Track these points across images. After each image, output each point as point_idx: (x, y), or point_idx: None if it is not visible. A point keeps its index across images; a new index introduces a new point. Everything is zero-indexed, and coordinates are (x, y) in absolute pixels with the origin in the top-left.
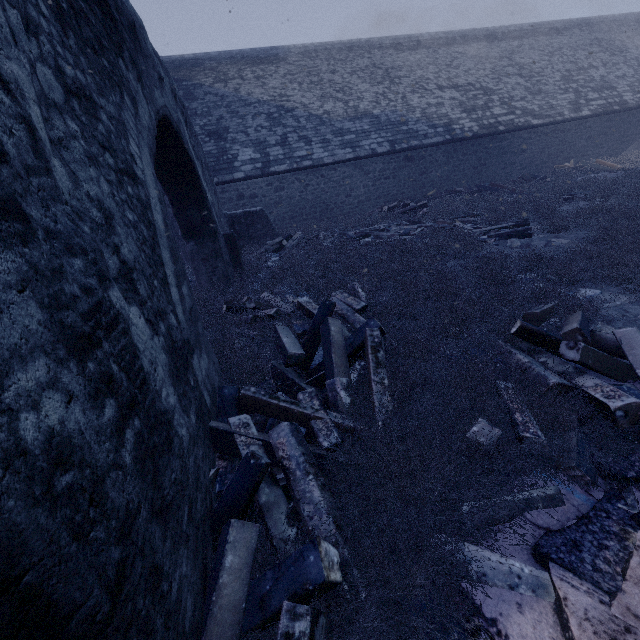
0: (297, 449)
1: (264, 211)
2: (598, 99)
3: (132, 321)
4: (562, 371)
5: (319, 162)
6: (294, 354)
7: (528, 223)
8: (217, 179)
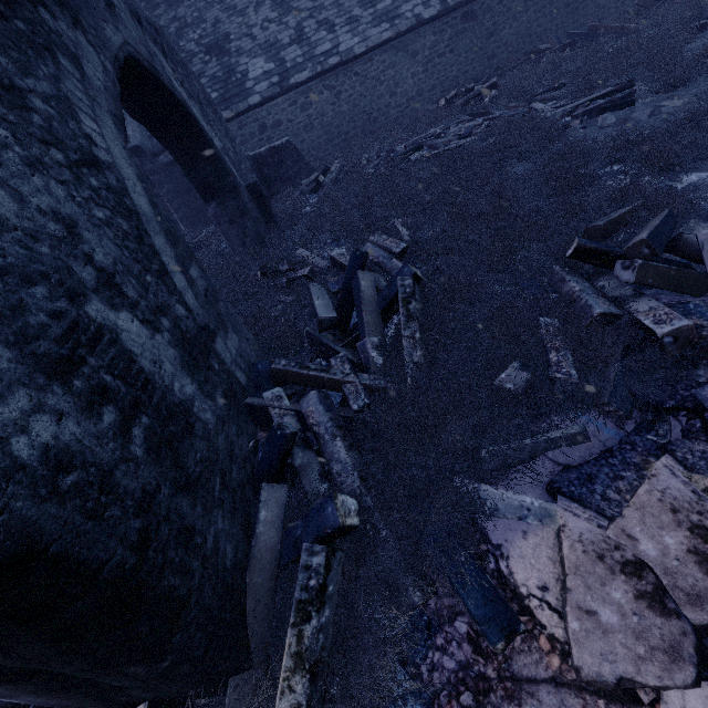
0: (325, 416)
1: (291, 142)
2: None
3: (122, 328)
4: (617, 296)
5: (348, 55)
6: (325, 318)
7: (632, 83)
8: (230, 111)
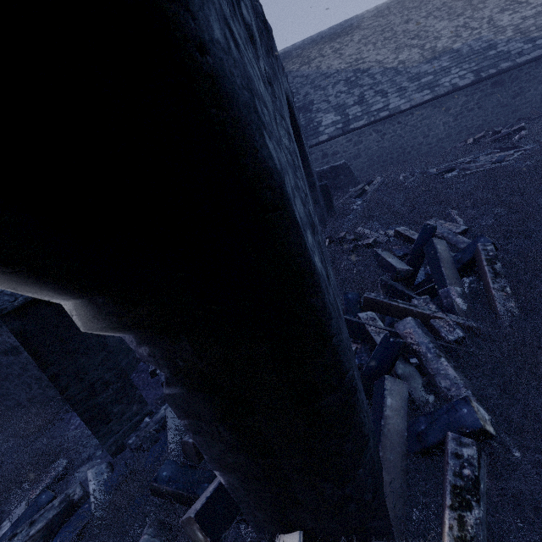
0: (425, 337)
1: (346, 163)
2: None
3: None
4: None
5: (396, 110)
6: (402, 270)
7: None
8: None
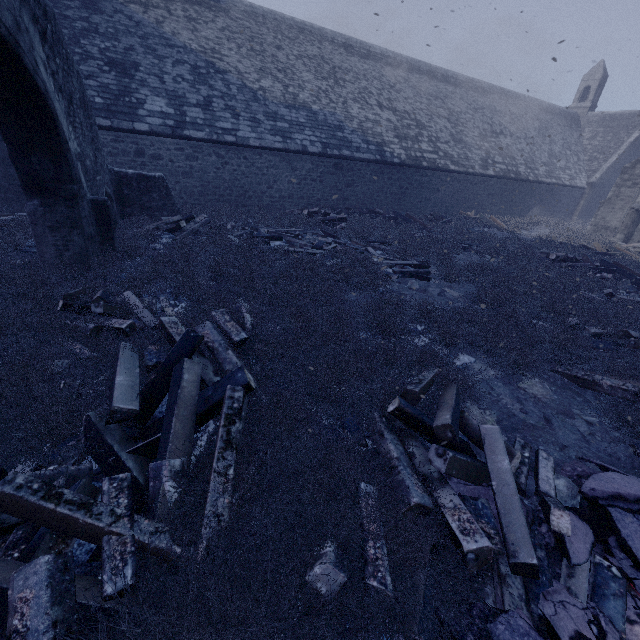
0: (46, 616)
1: (165, 180)
2: (502, 163)
3: None
4: (427, 475)
5: (244, 141)
6: (121, 409)
7: (429, 266)
8: (111, 122)
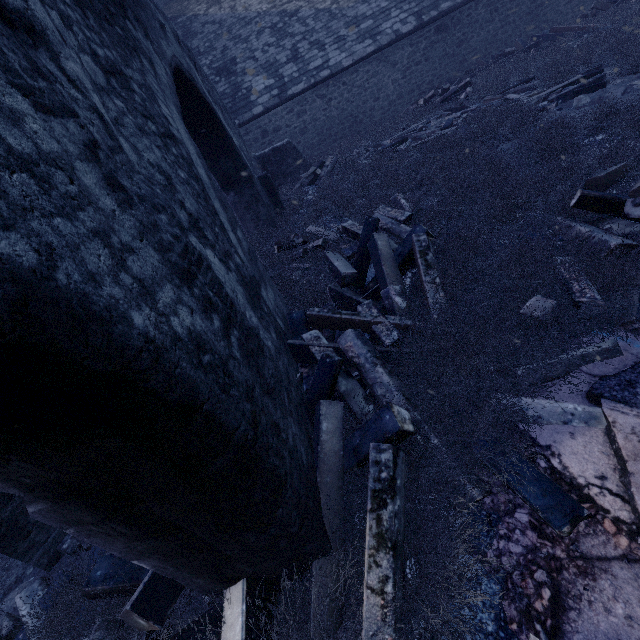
0: (363, 348)
1: (291, 143)
2: None
3: (210, 260)
4: (628, 233)
5: (337, 68)
6: (347, 274)
7: (601, 69)
8: (238, 121)
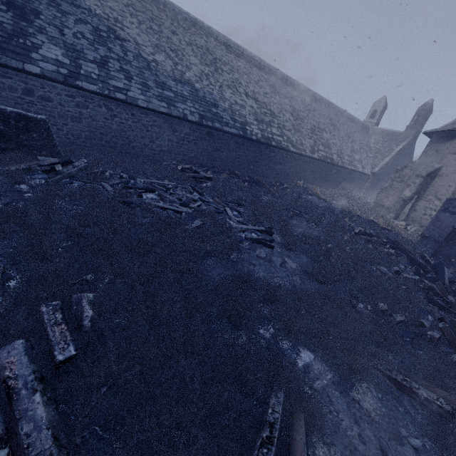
0: None
1: (47, 122)
2: (323, 151)
3: None
4: None
5: (133, 101)
6: None
7: (273, 232)
8: None
